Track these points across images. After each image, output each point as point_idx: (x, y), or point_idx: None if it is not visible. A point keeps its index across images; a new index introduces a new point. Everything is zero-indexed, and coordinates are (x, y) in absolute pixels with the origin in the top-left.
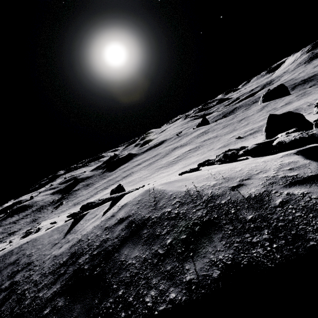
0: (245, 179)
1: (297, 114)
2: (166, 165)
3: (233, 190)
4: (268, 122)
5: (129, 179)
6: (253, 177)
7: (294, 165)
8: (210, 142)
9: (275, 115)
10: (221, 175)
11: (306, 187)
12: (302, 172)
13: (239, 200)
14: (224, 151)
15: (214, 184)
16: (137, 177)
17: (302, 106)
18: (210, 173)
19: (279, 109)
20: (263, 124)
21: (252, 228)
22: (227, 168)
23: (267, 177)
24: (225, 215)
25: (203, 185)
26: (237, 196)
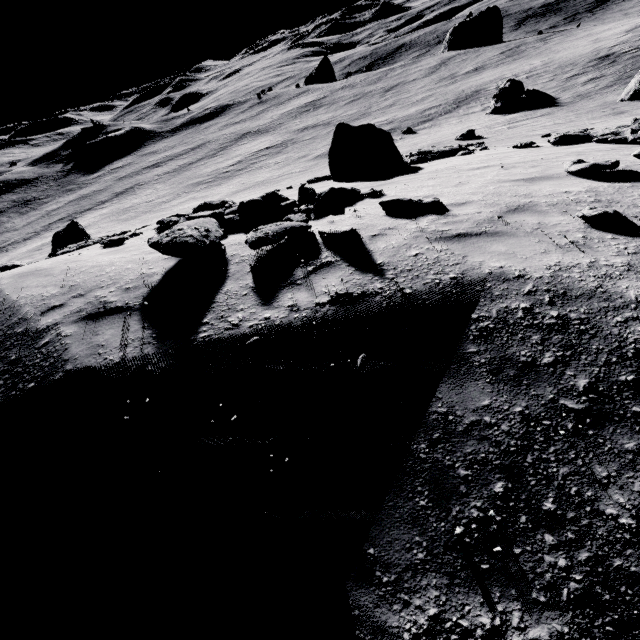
0: (79, 295)
1: (381, 133)
2: (209, 179)
3: (42, 314)
4: (333, 141)
5: (128, 203)
6: (90, 293)
7: (141, 282)
8: (312, 136)
9: (346, 126)
10: (82, 277)
11: (82, 326)
12: (123, 298)
13: (29, 332)
14: (200, 205)
15: (49, 296)
16: (144, 201)
17: (491, 85)
18: (84, 267)
19: (459, 80)
20: (413, 114)
21: (3, 371)
22: (107, 263)
23: (96, 297)
24: (3, 351)
25: (40, 295)
26: (34, 324)
